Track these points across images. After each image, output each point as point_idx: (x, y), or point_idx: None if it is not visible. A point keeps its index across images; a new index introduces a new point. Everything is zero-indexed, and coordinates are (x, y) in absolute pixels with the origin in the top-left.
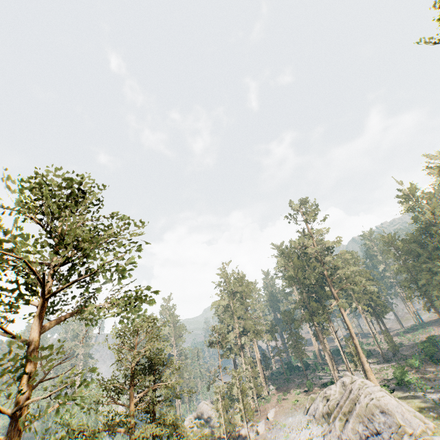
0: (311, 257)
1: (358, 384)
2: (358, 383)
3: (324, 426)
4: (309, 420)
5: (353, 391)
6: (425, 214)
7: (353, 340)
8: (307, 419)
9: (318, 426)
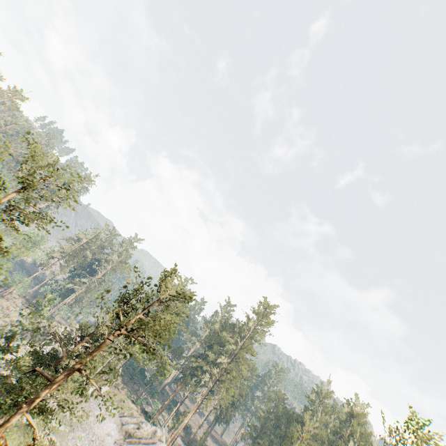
0: (233, 350)
1: (161, 445)
2: (162, 444)
3: (120, 437)
4: (117, 422)
5: (155, 444)
6: (306, 425)
7: (189, 417)
8: (117, 420)
9: (118, 432)
